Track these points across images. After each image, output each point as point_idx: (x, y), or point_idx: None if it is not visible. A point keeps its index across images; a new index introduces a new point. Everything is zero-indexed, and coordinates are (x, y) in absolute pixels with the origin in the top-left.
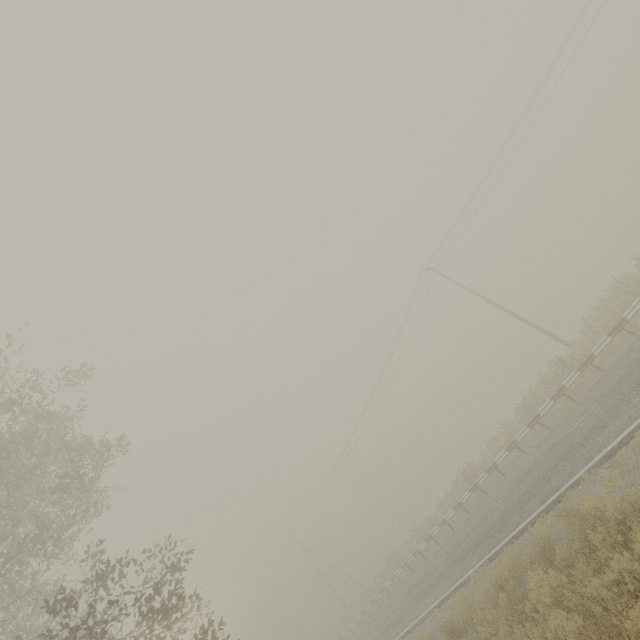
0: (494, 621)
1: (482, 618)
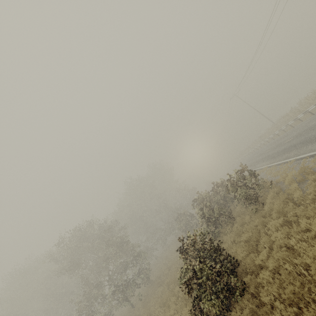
0: None
1: None
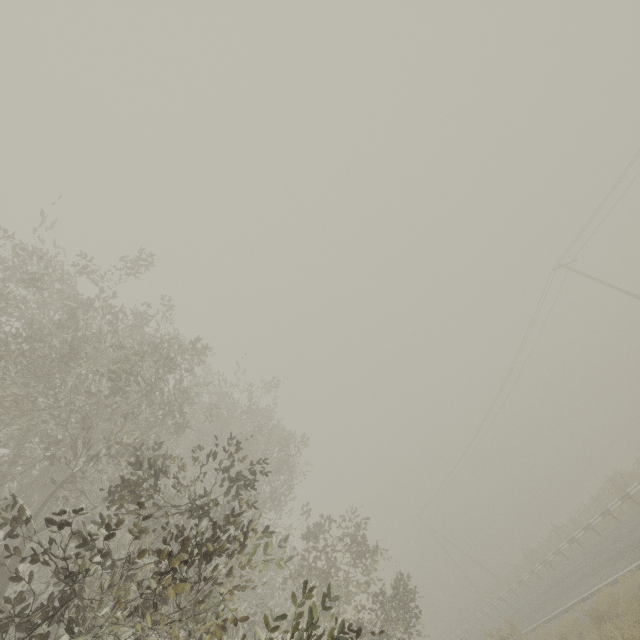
0: (636, 611)
1: (626, 609)
